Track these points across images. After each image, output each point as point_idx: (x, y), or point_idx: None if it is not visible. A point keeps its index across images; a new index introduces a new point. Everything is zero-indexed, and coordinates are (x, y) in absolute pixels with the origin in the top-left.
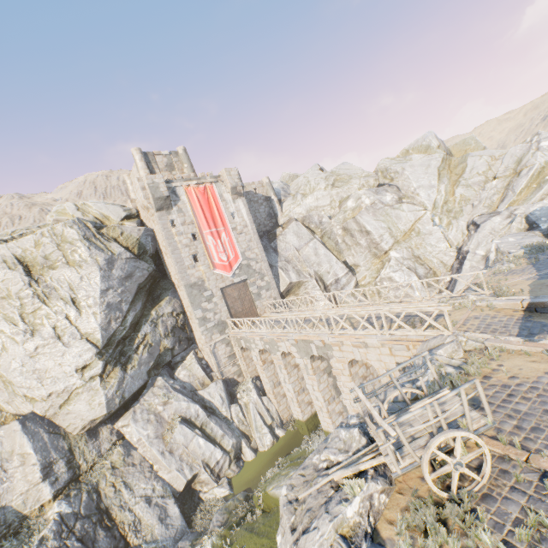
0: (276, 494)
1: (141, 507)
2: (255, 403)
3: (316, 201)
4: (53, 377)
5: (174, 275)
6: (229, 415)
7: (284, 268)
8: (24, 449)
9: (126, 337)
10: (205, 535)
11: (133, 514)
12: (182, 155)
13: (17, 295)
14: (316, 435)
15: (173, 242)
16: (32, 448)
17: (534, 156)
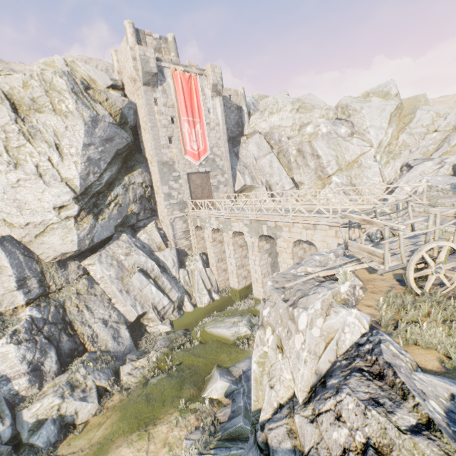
0: (213, 332)
1: (99, 326)
2: (200, 271)
3: (280, 121)
4: (32, 209)
5: (149, 151)
6: (177, 276)
7: (242, 172)
8: (1, 262)
9: (100, 193)
10: (151, 351)
11: (91, 329)
12: (171, 43)
13: (3, 128)
14: (245, 301)
15: (153, 119)
16: (9, 263)
17: None
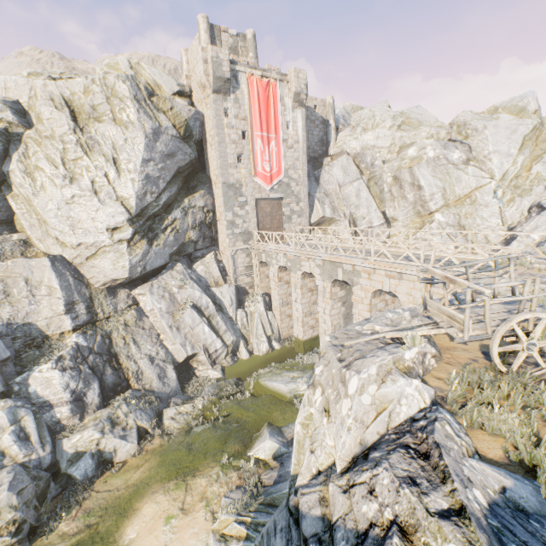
0: (268, 385)
1: (145, 362)
2: (260, 314)
3: (375, 140)
4: (85, 229)
5: (213, 170)
6: (234, 317)
7: (321, 200)
8: (51, 283)
9: (157, 215)
10: (198, 397)
11: (137, 365)
12: (250, 41)
13: (61, 138)
14: (310, 355)
15: (222, 133)
16: (59, 285)
17: None
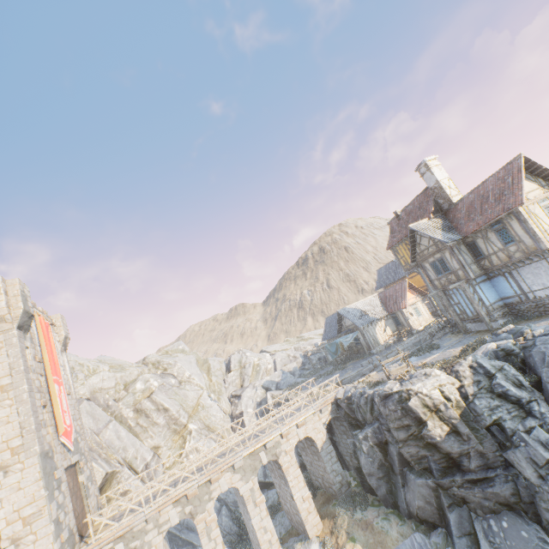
0: None
1: None
2: None
3: (102, 382)
4: None
5: (1, 442)
6: None
7: (91, 456)
8: None
9: None
10: None
11: None
12: None
13: None
14: None
15: (29, 378)
16: None
17: (248, 358)
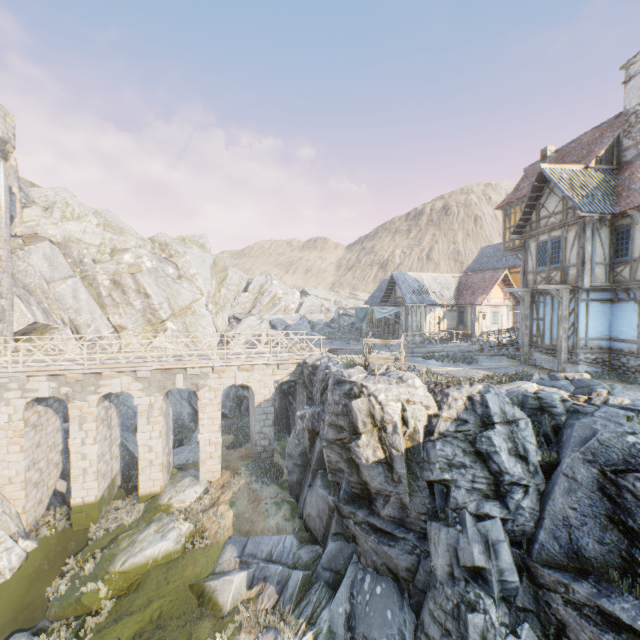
0: (138, 561)
1: None
2: None
3: (82, 233)
4: None
5: None
6: None
7: (25, 298)
8: None
9: None
10: None
11: None
12: None
13: None
14: (111, 517)
15: None
16: None
17: (272, 287)
